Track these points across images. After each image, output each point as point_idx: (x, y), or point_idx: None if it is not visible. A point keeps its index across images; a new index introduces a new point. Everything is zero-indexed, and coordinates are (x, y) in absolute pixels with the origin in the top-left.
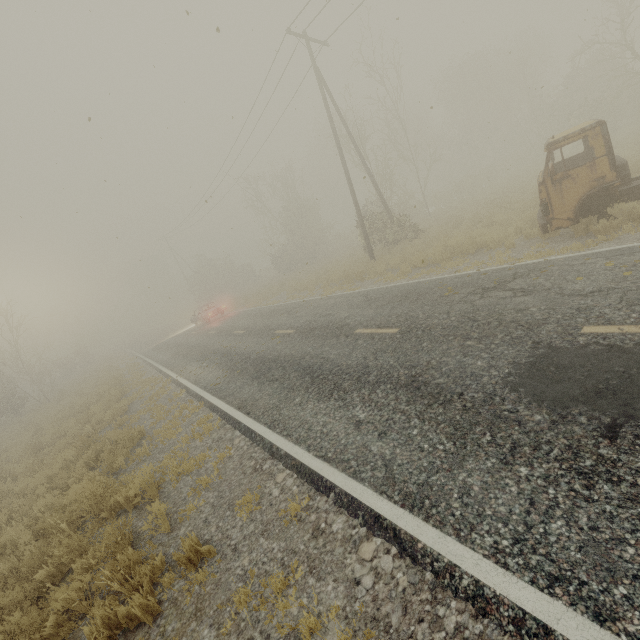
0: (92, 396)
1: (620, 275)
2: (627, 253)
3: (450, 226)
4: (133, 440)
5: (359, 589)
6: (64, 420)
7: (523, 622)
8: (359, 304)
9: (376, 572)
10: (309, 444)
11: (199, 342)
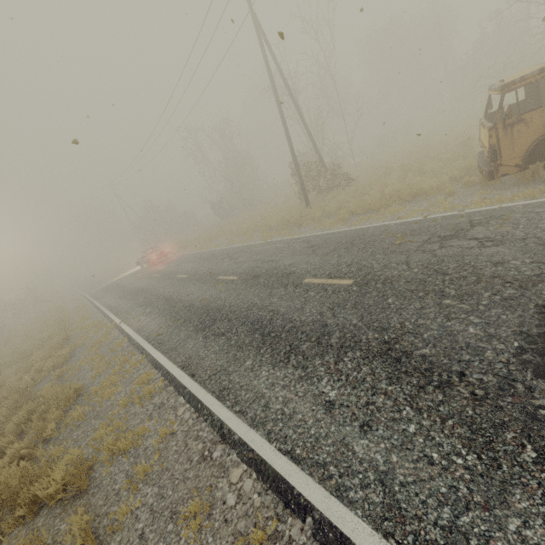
0: (37, 340)
1: None
2: None
3: (379, 175)
4: (69, 399)
5: None
6: (5, 367)
7: None
8: (302, 250)
9: None
10: (269, 430)
11: (143, 285)
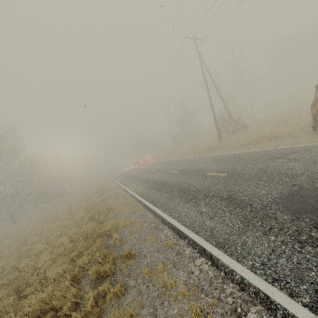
0: (91, 193)
1: None
2: None
3: (264, 125)
4: (107, 211)
5: (193, 275)
6: (80, 201)
7: (258, 293)
8: (210, 161)
9: (200, 270)
10: (179, 219)
11: (135, 174)
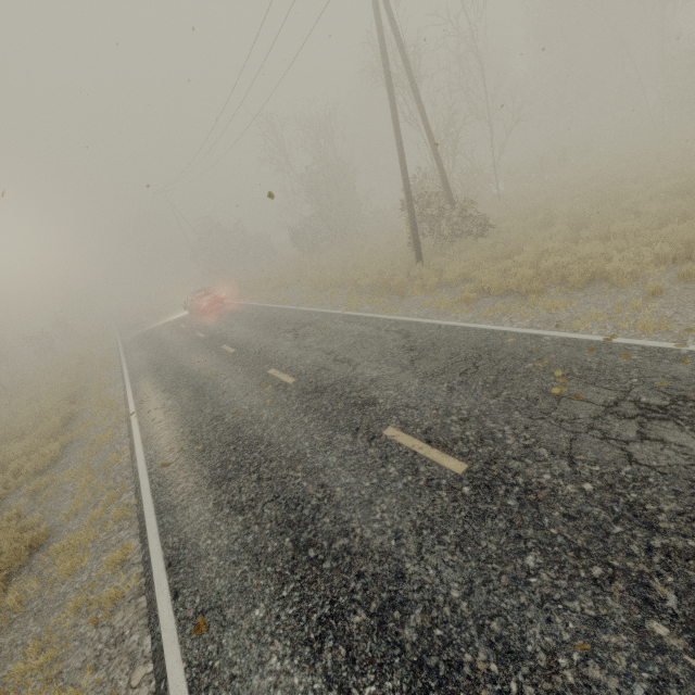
0: (39, 408)
1: None
2: None
3: (534, 224)
4: (19, 557)
5: None
6: None
7: None
8: (395, 354)
9: None
10: None
11: (180, 349)
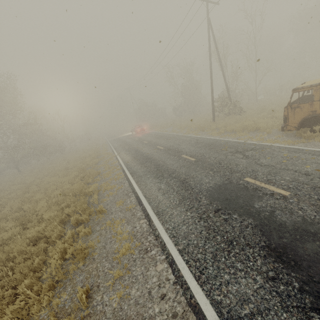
0: (87, 154)
1: (282, 161)
2: (298, 152)
3: (258, 112)
4: (96, 174)
5: (135, 229)
6: (76, 161)
7: (162, 242)
8: (192, 143)
9: (141, 226)
10: (143, 191)
11: (130, 142)
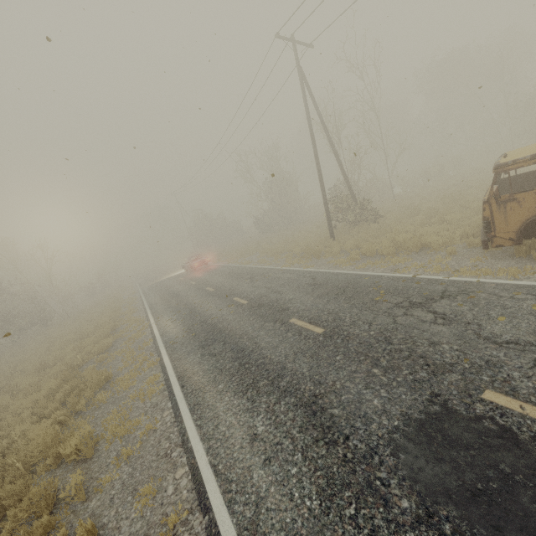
0: (94, 324)
1: None
2: None
3: (407, 215)
4: (100, 383)
5: None
6: (68, 343)
7: None
8: (305, 287)
9: None
10: (210, 445)
11: (180, 291)
